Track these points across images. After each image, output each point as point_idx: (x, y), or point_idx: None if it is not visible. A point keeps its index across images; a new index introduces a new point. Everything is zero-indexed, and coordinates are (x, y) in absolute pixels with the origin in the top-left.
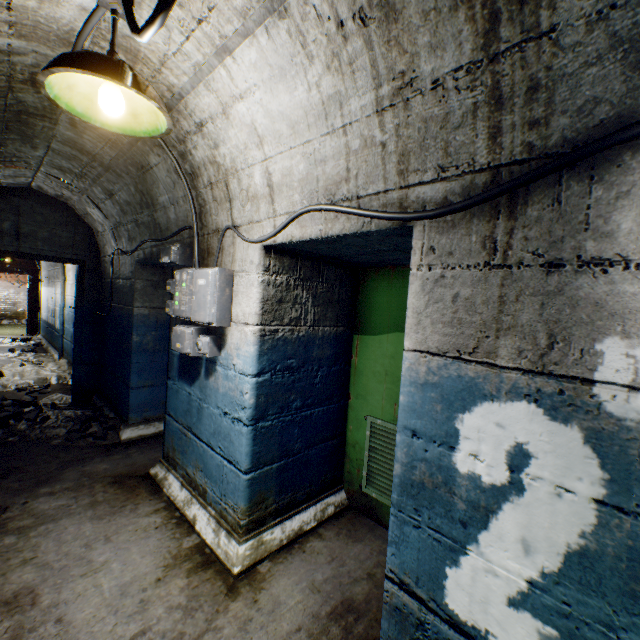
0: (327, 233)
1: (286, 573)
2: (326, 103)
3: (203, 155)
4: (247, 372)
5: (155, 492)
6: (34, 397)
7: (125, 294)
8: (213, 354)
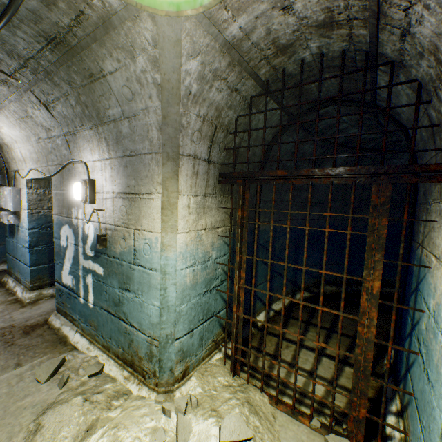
0: (39, 177)
1: (50, 302)
2: (27, 136)
3: (1, 141)
4: (27, 228)
5: (2, 287)
6: None
7: None
8: (16, 222)
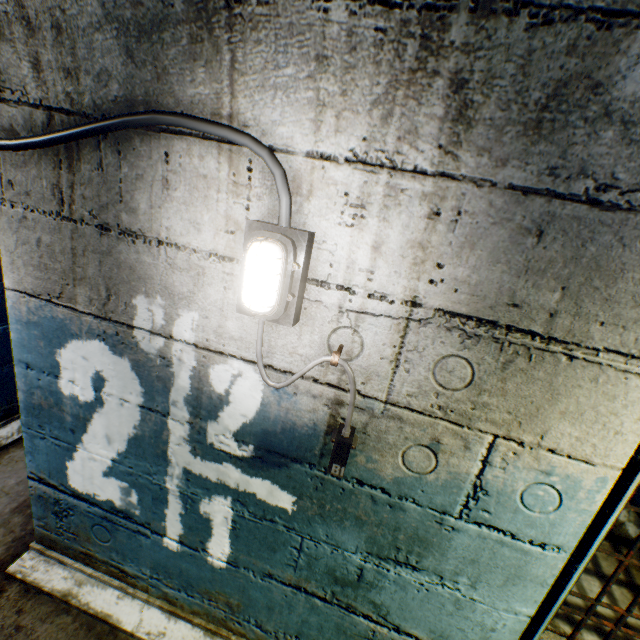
0: None
1: None
2: None
3: None
4: None
5: None
6: None
7: None
8: None
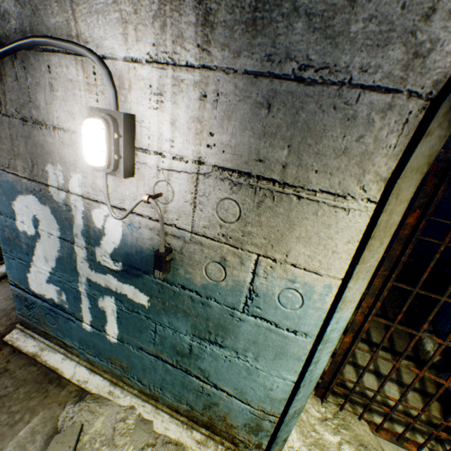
0: None
1: None
2: None
3: None
4: None
5: None
6: None
7: None
8: None
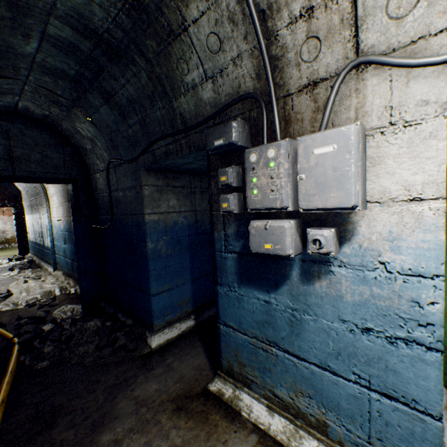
0: None
1: None
2: None
3: None
4: (429, 272)
5: (231, 417)
6: (46, 311)
7: (128, 203)
8: (336, 251)
